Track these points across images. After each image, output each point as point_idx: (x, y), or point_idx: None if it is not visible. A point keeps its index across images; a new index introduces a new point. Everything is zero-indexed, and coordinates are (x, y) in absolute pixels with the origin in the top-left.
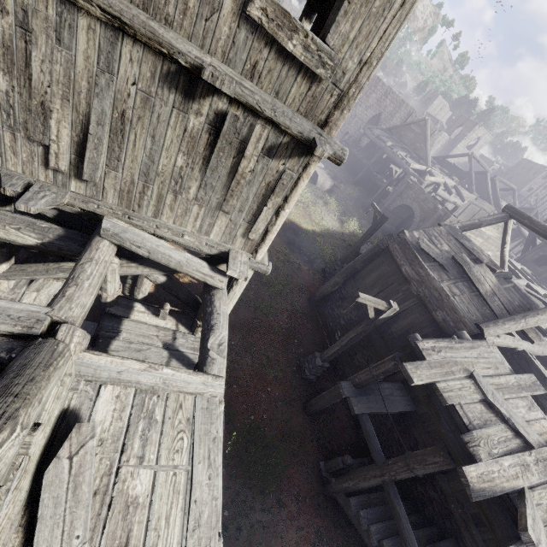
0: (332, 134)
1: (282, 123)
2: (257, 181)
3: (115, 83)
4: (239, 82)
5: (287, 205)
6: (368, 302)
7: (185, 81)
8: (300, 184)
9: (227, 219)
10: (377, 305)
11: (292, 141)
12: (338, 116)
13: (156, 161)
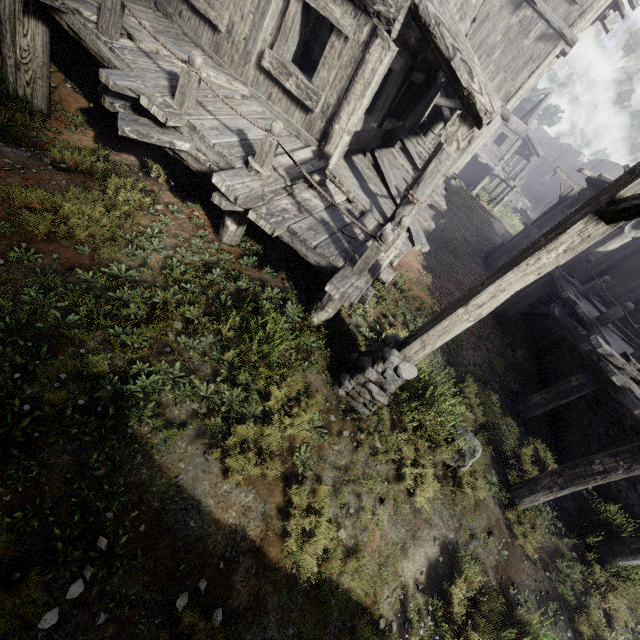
0: (573, 31)
1: (551, 22)
2: (527, 54)
3: (493, 2)
4: (540, 3)
5: (537, 70)
6: (563, 176)
7: (519, 2)
8: (548, 57)
9: (503, 76)
10: (569, 180)
11: (552, 33)
12: (578, 21)
13: (489, 38)
